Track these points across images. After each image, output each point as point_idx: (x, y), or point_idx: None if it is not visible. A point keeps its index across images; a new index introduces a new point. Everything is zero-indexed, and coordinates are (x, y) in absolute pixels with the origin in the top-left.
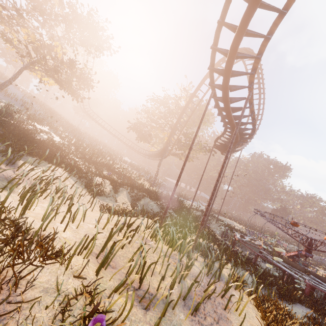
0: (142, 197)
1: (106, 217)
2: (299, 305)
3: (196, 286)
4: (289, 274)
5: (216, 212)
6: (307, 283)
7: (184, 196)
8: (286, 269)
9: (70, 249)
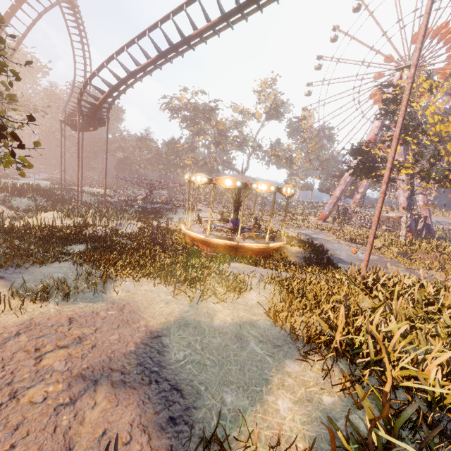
0: (11, 198)
1: (49, 218)
2: (151, 216)
3: (118, 223)
4: (145, 208)
5: (68, 183)
6: (153, 207)
7: (8, 176)
8: (143, 205)
9: (87, 223)
